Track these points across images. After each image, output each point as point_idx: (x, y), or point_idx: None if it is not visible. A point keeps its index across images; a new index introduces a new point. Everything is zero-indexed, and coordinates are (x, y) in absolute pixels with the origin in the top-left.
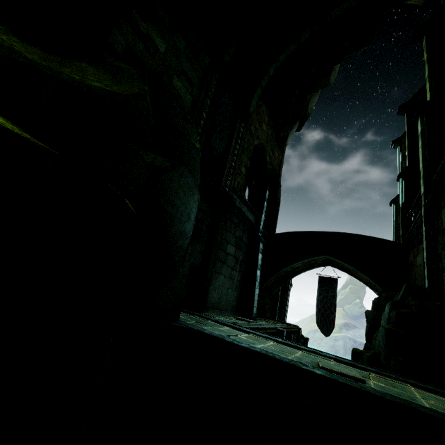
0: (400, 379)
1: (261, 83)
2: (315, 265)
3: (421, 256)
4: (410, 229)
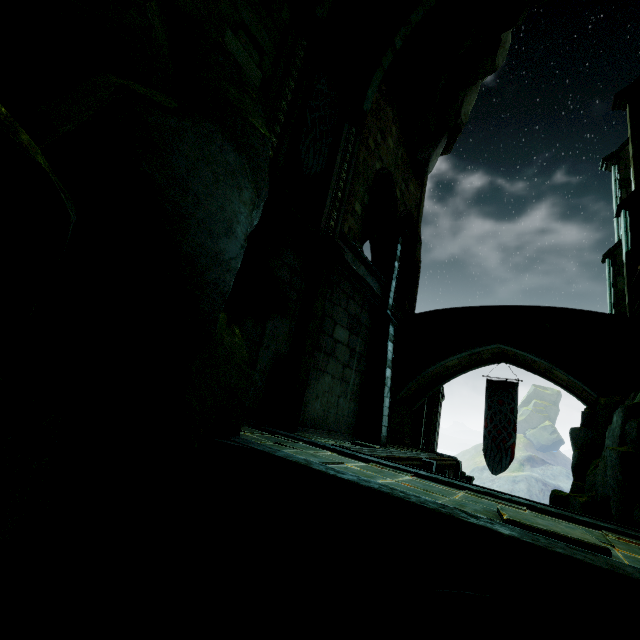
0: None
1: (382, 63)
2: (480, 363)
3: None
4: None
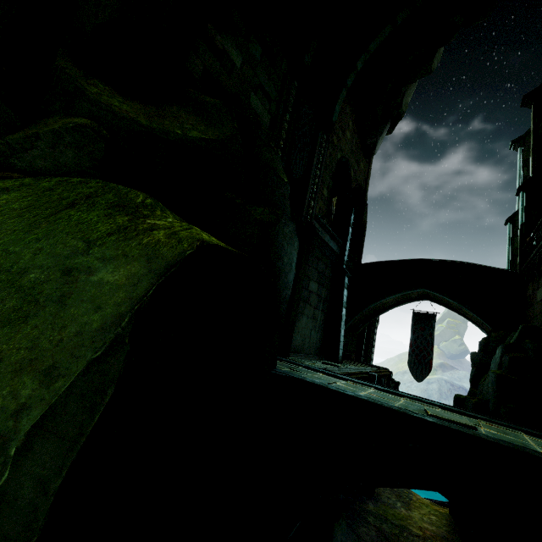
0: (512, 427)
1: (347, 83)
2: (408, 300)
3: (541, 290)
4: (530, 257)
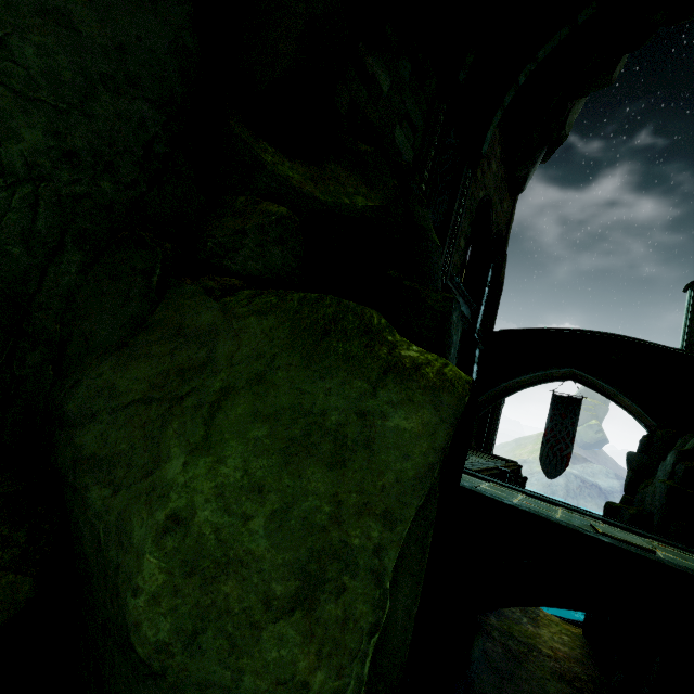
0: (689, 551)
1: (504, 102)
2: (549, 379)
3: None
4: None
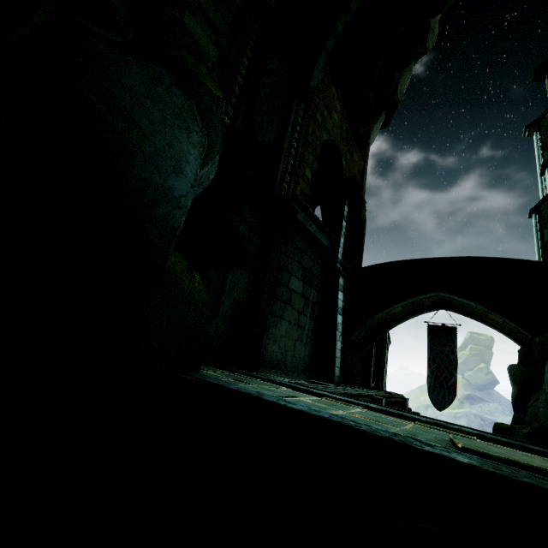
0: None
1: (326, 46)
2: (422, 310)
3: None
4: None
